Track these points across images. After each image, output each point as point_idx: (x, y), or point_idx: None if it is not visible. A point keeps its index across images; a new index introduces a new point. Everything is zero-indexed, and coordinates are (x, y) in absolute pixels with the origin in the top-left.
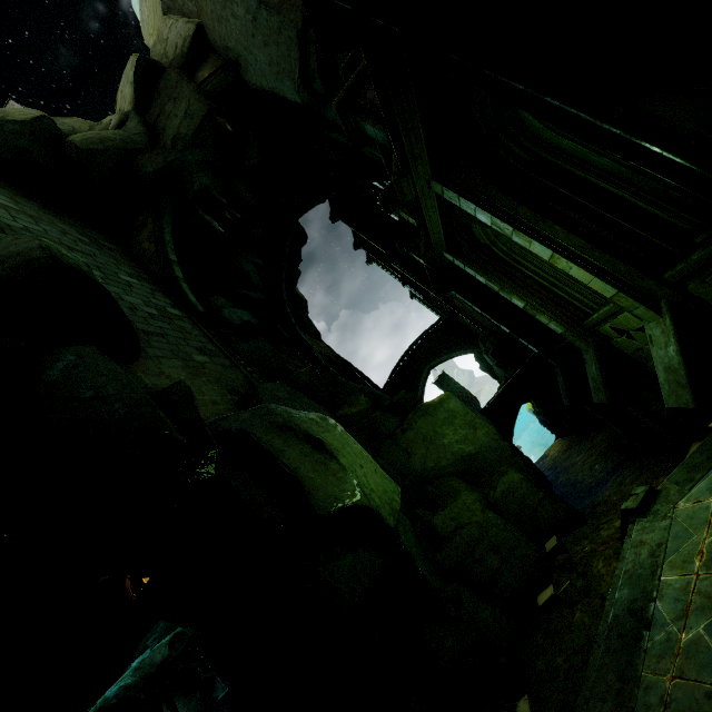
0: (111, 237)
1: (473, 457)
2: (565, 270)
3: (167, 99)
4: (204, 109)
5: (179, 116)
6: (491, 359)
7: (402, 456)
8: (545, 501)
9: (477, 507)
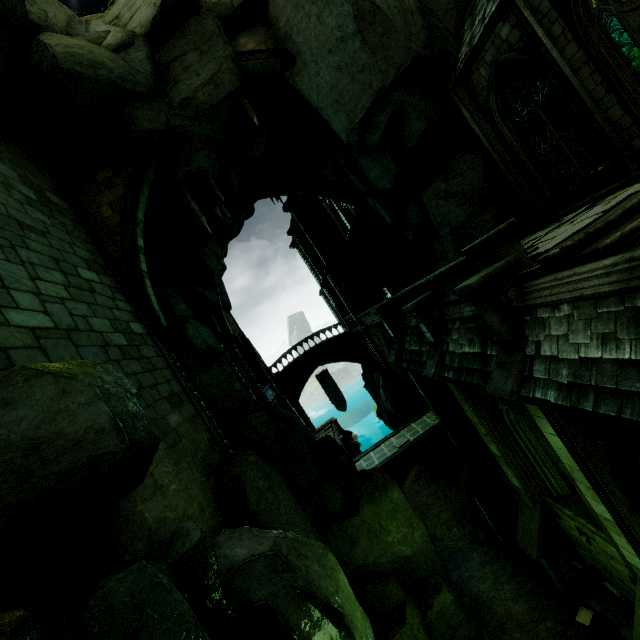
0: (55, 179)
1: (408, 559)
2: (606, 526)
3: (192, 46)
4: (234, 83)
5: (202, 76)
6: (385, 395)
7: (347, 544)
8: (464, 621)
9: (423, 636)
